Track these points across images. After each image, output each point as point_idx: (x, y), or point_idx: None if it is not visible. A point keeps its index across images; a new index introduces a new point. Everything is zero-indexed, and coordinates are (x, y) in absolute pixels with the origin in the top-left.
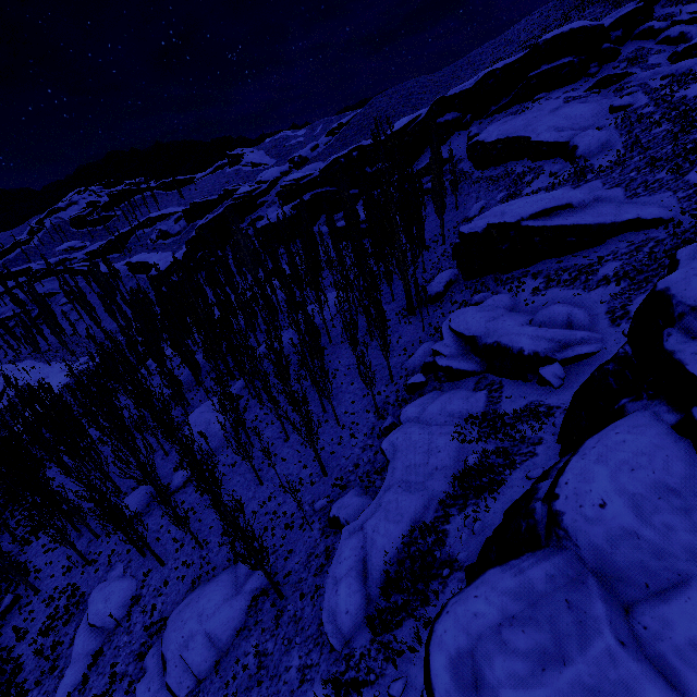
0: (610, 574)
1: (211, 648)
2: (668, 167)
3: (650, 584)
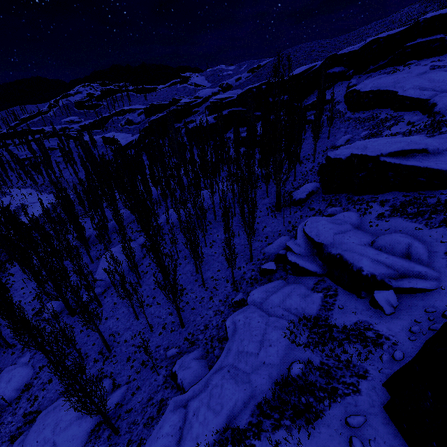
0: None
1: None
2: None
3: None
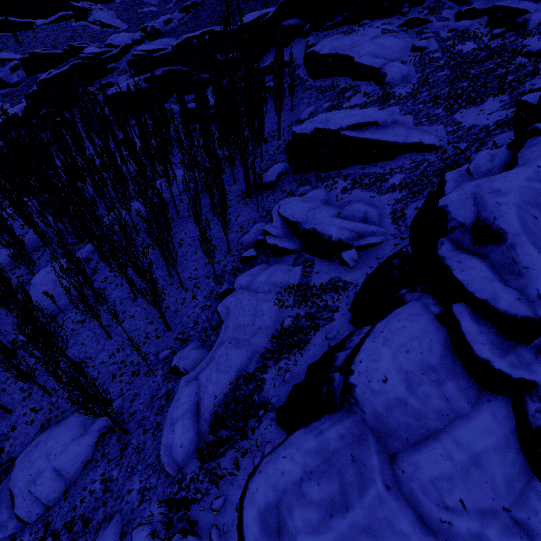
0: (384, 432)
1: (60, 480)
2: (444, 105)
3: (410, 438)
